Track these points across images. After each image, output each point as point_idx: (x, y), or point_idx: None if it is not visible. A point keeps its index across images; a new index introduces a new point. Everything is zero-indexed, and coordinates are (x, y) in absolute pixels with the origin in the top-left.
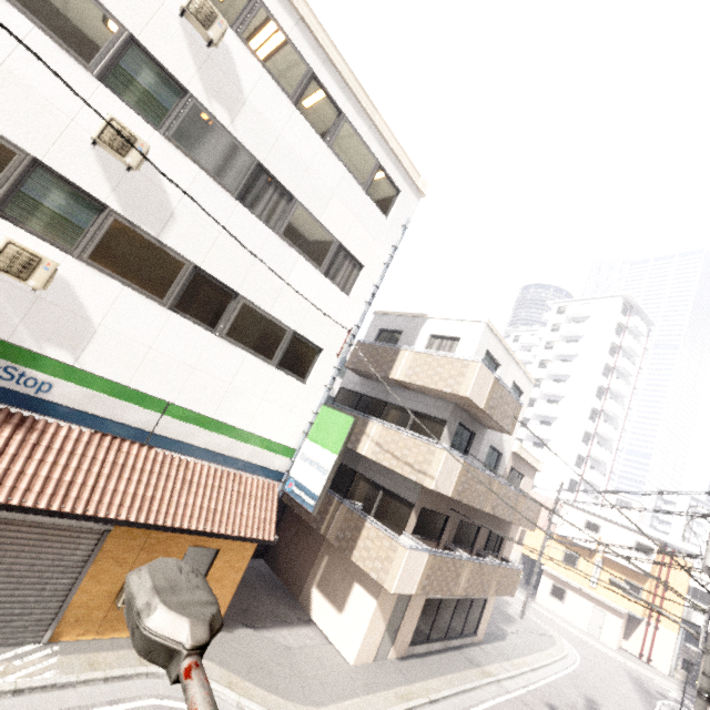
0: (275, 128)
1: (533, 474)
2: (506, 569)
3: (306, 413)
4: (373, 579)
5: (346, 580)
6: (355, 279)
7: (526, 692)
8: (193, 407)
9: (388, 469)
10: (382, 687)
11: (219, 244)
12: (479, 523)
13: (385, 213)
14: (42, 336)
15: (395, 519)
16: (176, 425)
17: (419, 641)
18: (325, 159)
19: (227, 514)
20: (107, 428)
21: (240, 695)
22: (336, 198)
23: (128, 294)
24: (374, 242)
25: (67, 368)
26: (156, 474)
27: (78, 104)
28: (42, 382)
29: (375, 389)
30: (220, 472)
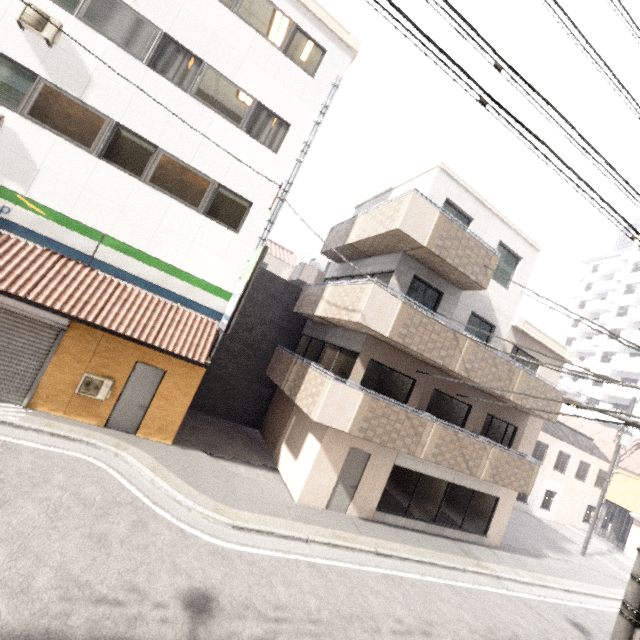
0: (176, 1)
1: (557, 363)
2: (507, 455)
3: (241, 261)
4: (321, 426)
5: (303, 432)
6: (283, 138)
7: (539, 600)
8: (127, 241)
9: (345, 330)
10: (320, 524)
11: (134, 104)
12: (469, 400)
13: (311, 74)
14: (1, 172)
15: (345, 372)
16: (113, 254)
17: (393, 512)
18: (232, 25)
19: (158, 331)
20: (55, 248)
21: (158, 476)
22: (249, 60)
23: (61, 143)
24: (299, 101)
25: (20, 198)
26: (94, 288)
27: (9, 1)
28: (3, 206)
29: (346, 269)
30: (157, 300)
